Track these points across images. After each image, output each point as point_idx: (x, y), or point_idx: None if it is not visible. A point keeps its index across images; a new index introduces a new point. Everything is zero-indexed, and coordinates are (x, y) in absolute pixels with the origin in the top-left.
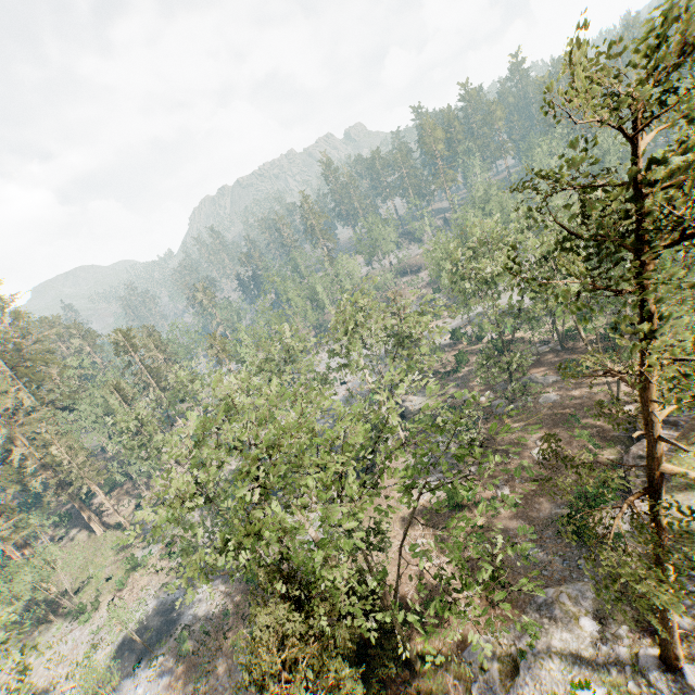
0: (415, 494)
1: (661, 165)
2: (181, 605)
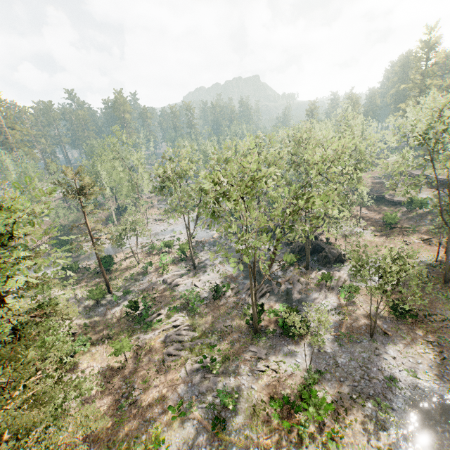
0: (365, 236)
1: None
2: (417, 396)
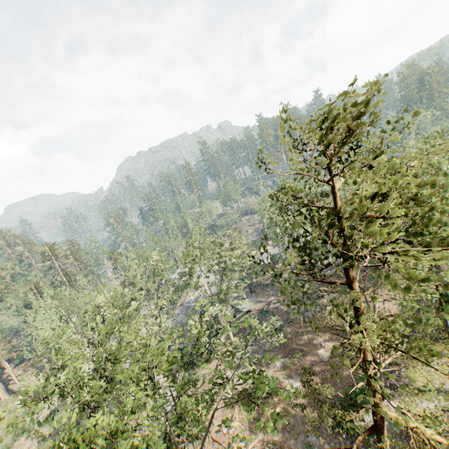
0: (235, 381)
1: (351, 205)
2: None
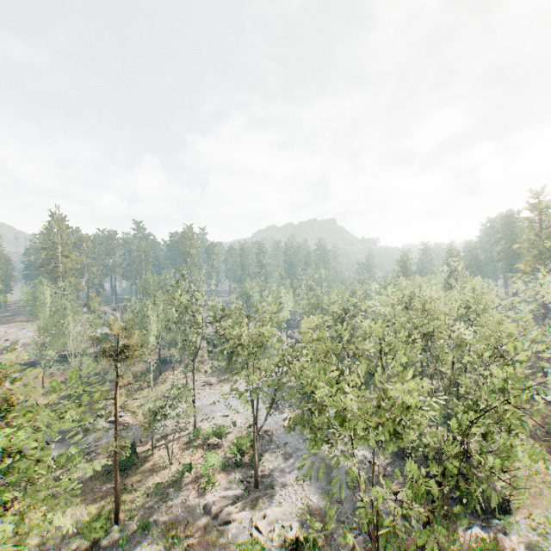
0: None
1: None
2: None
